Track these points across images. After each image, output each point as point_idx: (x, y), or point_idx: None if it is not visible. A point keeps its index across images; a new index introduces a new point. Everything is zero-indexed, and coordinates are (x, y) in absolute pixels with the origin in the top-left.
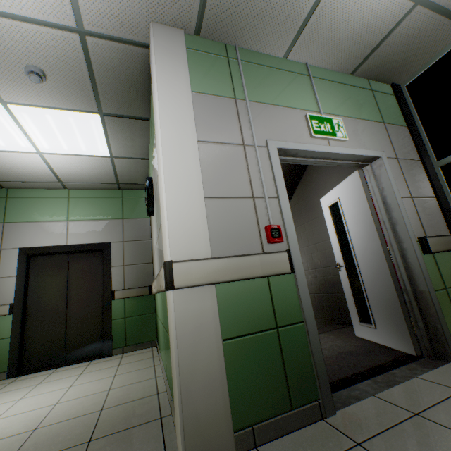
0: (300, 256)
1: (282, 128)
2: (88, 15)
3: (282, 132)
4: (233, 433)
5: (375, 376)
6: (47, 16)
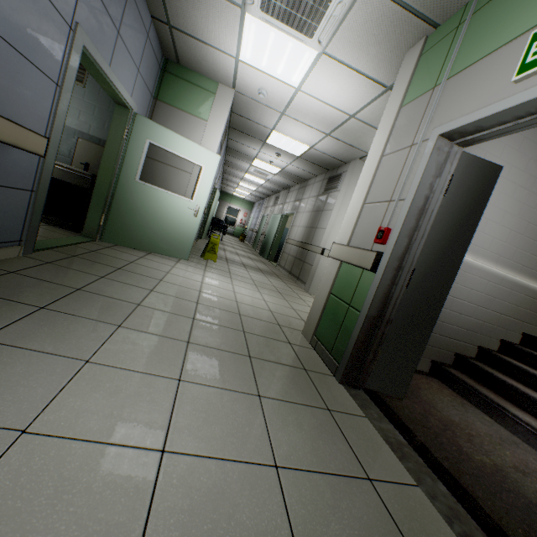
0: (387, 261)
1: (471, 95)
2: (383, 80)
3: (466, 102)
4: (313, 334)
5: (418, 455)
6: (374, 94)
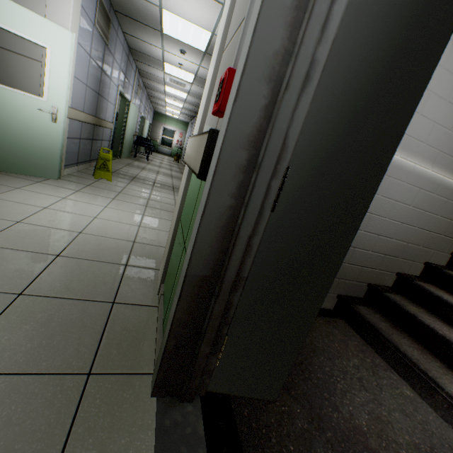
0: (219, 149)
1: None
2: None
3: None
4: (161, 281)
5: None
6: None
